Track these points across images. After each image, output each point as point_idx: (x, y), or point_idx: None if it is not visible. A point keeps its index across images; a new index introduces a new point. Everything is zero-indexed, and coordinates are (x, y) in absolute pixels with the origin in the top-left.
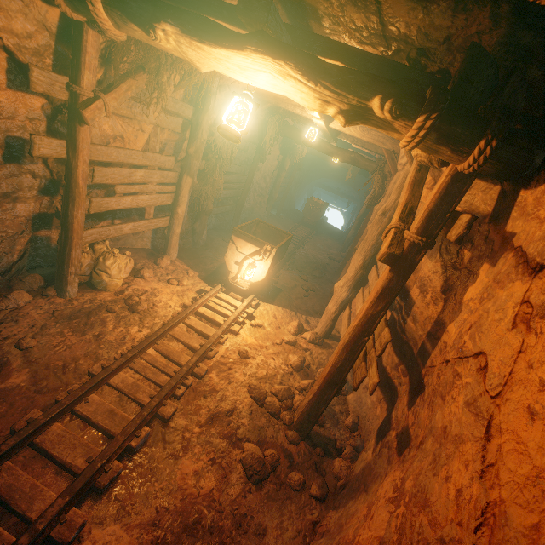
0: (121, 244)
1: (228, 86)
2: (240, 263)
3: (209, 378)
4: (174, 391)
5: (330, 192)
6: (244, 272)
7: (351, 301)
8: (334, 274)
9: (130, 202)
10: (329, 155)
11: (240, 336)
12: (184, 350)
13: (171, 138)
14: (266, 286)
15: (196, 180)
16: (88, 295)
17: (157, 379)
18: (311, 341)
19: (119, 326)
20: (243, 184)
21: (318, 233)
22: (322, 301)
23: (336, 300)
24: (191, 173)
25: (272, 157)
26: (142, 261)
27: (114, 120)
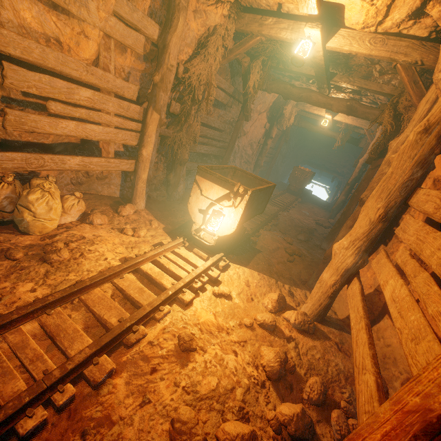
0: (84, 189)
1: (205, 12)
2: (205, 211)
3: (110, 387)
4: (13, 423)
5: (315, 168)
6: (207, 221)
7: (358, 271)
8: (322, 240)
9: (74, 129)
10: (320, 106)
11: (191, 309)
12: (92, 326)
13: (136, 67)
14: (241, 245)
15: (164, 117)
16: (4, 236)
17: (0, 388)
18: (296, 325)
19: (6, 280)
20: (227, 144)
21: (303, 201)
22: (310, 268)
23: (336, 267)
24: (156, 107)
25: (259, 125)
26: (103, 207)
27: (42, 11)
